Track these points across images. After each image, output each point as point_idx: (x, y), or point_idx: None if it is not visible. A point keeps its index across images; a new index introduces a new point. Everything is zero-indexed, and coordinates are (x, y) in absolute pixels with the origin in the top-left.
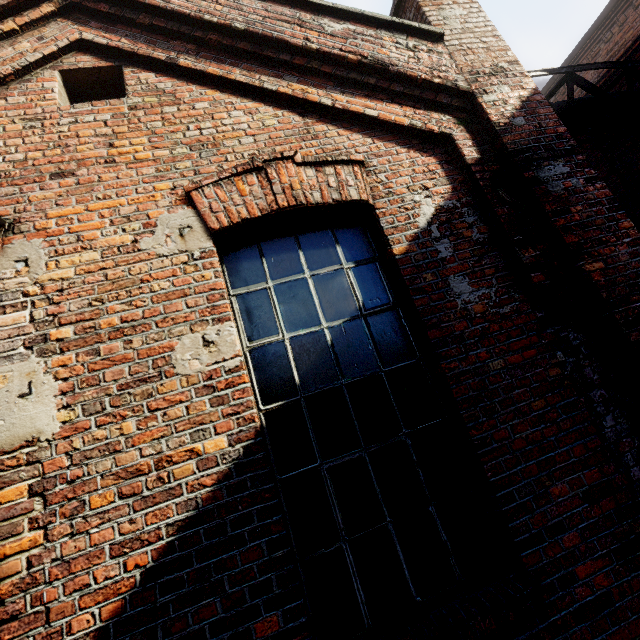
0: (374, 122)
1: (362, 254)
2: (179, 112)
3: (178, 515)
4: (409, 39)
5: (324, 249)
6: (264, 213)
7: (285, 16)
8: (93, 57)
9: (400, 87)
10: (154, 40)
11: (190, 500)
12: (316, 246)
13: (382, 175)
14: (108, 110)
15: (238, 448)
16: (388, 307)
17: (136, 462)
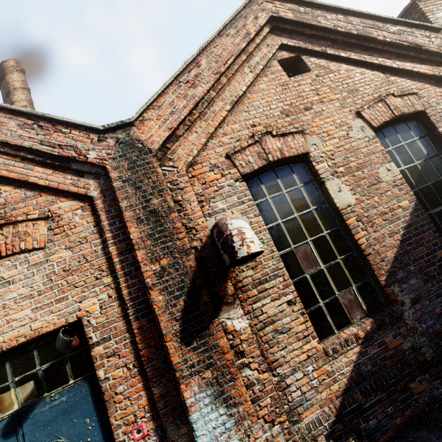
0: (415, 74)
1: (420, 134)
2: (335, 76)
3: (402, 225)
4: (426, 32)
5: (406, 133)
6: (390, 119)
7: (371, 25)
8: (286, 52)
9: (424, 56)
10: (312, 41)
11: (404, 220)
12: (403, 132)
13: (425, 98)
14: (308, 78)
15: (412, 204)
16: (436, 154)
17: (383, 210)
